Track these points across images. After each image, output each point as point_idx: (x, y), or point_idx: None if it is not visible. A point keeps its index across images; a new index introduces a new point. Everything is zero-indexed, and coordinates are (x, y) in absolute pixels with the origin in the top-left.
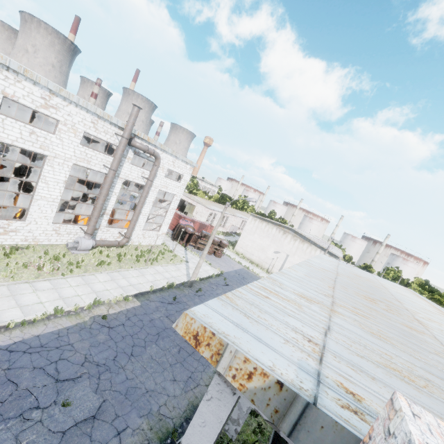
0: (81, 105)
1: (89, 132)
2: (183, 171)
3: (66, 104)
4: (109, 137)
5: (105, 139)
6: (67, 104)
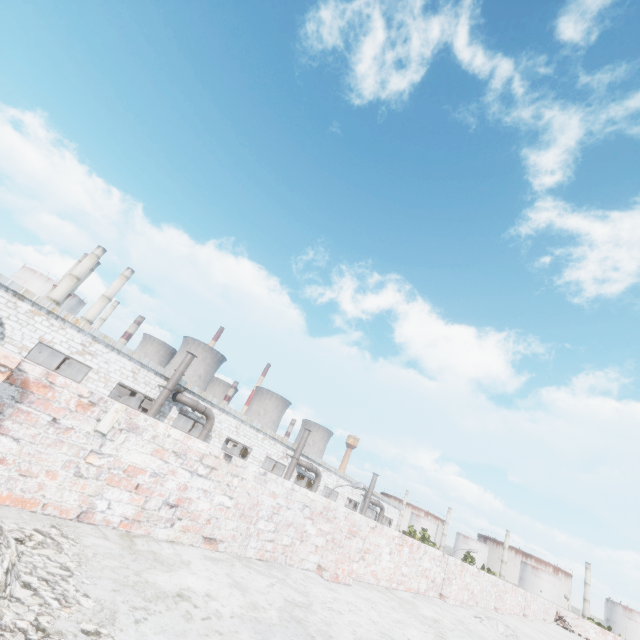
0: (350, 480)
1: (349, 496)
2: (393, 516)
3: (343, 481)
4: (357, 497)
5: (355, 499)
6: (344, 481)
